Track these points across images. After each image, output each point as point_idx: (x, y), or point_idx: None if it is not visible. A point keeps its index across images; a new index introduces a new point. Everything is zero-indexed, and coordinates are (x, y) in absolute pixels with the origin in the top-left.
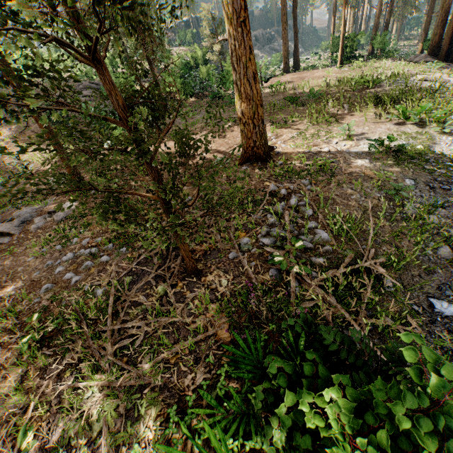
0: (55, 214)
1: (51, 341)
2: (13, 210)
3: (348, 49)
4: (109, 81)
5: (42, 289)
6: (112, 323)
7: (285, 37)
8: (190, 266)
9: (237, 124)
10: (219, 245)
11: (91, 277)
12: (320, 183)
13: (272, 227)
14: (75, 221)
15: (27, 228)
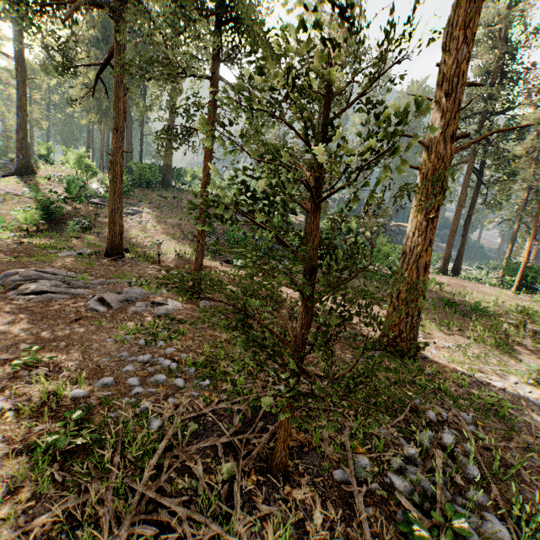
0: (158, 307)
1: (69, 460)
2: (124, 284)
3: (528, 278)
4: (318, 223)
5: (101, 381)
6: (146, 482)
7: (450, 242)
8: (279, 457)
9: (376, 302)
10: (323, 446)
11: (155, 397)
12: (490, 430)
13: (408, 462)
14: (171, 322)
15: (126, 307)
